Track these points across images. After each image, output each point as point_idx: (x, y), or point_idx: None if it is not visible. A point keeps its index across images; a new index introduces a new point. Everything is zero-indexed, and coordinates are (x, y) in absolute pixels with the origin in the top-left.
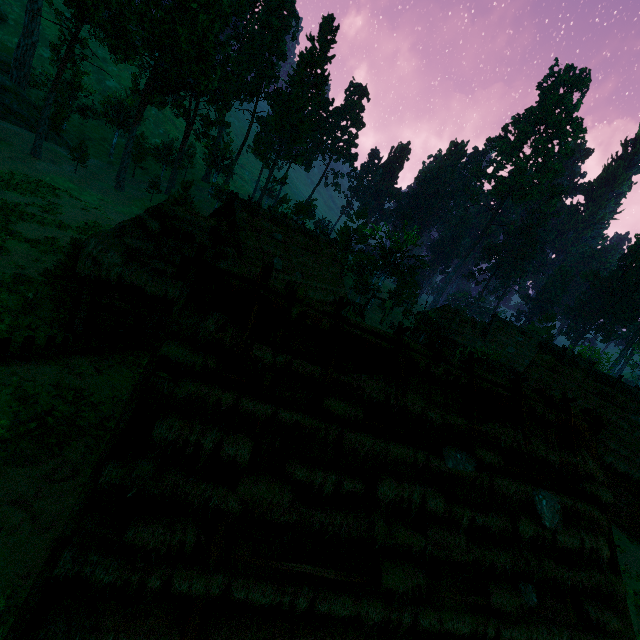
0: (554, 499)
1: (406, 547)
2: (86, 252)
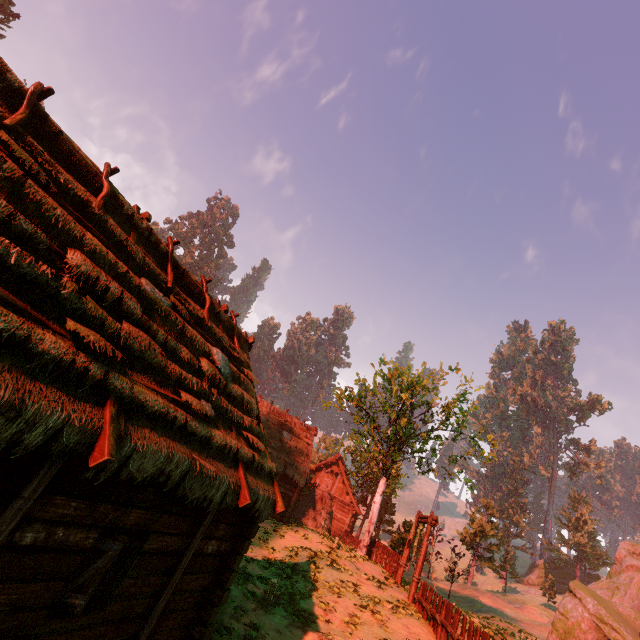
0: (227, 358)
1: (99, 320)
2: None
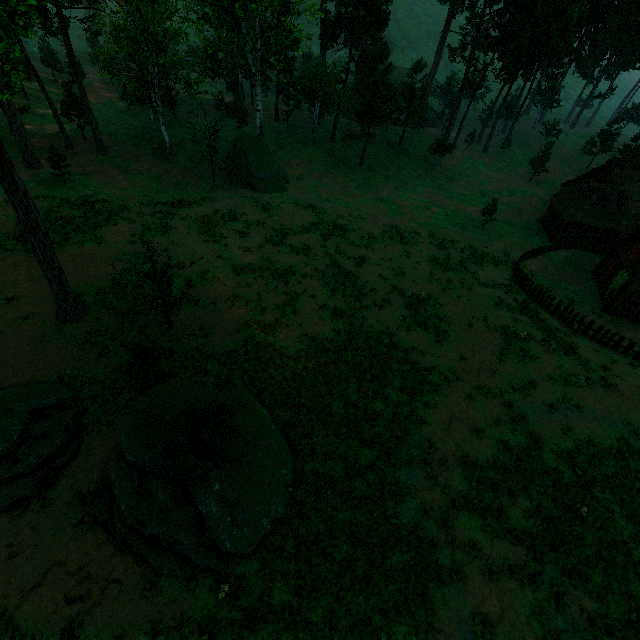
0: None
1: None
2: (569, 213)
